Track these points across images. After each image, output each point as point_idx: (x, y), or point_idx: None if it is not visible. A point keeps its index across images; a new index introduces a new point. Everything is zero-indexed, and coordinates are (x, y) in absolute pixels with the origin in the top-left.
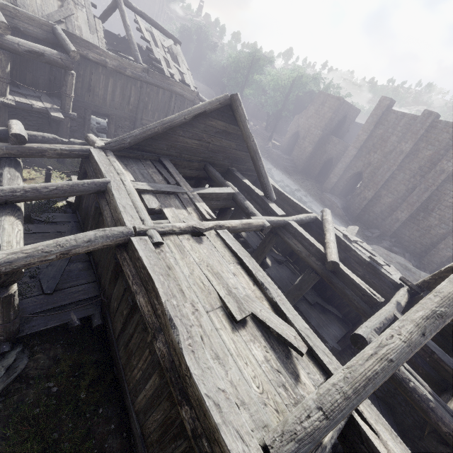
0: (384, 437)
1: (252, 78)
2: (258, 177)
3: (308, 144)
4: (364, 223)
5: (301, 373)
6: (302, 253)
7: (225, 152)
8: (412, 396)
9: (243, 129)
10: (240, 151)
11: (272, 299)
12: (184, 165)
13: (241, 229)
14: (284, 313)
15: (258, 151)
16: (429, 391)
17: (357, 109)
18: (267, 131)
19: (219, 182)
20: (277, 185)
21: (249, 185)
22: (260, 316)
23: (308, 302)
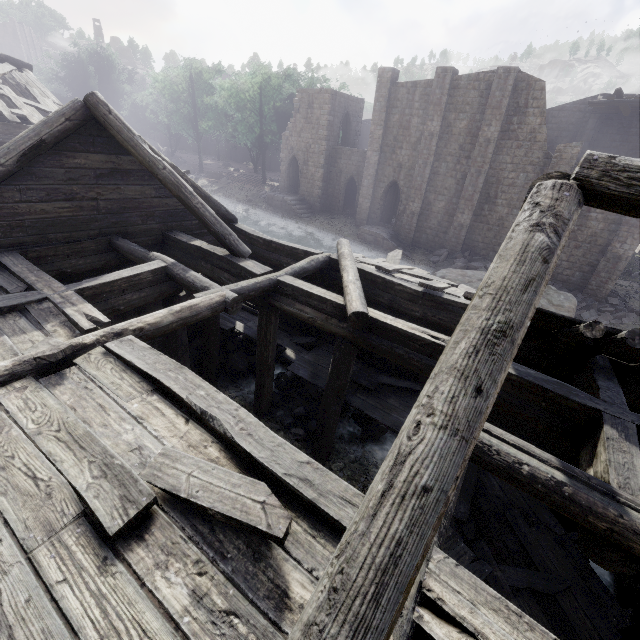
0: (496, 639)
1: (202, 104)
2: (205, 226)
3: (314, 169)
4: (424, 247)
5: (292, 581)
6: (316, 320)
7: (140, 207)
8: (533, 491)
9: (137, 154)
10: (169, 199)
11: (224, 436)
12: (63, 254)
13: (176, 323)
14: (250, 455)
15: (183, 183)
16: (557, 466)
17: (358, 99)
18: (258, 172)
19: (139, 260)
20: (294, 239)
21: (202, 246)
22: (183, 492)
23: (367, 389)
